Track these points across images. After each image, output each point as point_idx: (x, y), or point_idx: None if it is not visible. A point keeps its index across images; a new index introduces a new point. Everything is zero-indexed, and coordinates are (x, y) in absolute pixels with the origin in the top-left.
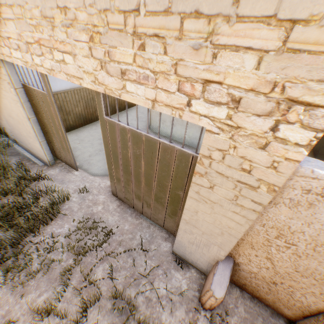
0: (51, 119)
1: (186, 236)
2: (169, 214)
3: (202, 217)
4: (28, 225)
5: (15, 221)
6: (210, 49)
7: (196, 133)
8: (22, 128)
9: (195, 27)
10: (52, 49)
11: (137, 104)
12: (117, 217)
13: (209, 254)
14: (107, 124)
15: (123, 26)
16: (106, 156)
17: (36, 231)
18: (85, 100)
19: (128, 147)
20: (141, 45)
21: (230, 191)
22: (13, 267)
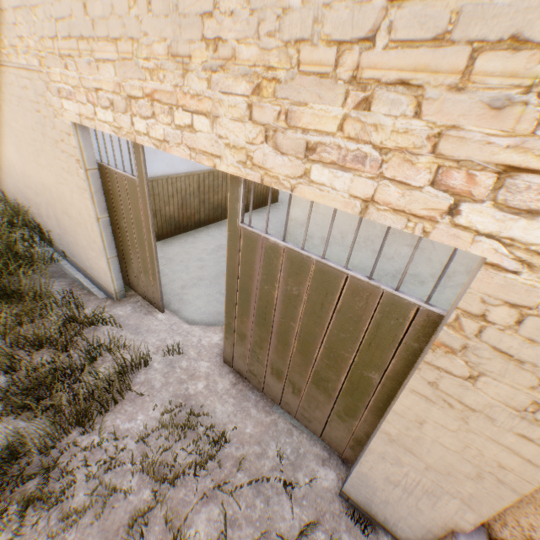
0: (135, 221)
1: (383, 466)
2: (340, 413)
3: (432, 434)
4: (75, 411)
5: (51, 400)
6: (532, 107)
7: (366, 261)
8: (81, 234)
9: (504, 66)
10: (173, 108)
11: (329, 204)
12: (231, 406)
13: (433, 512)
14: (242, 236)
15: (332, 67)
16: (226, 292)
17: (86, 423)
18: (181, 196)
19: (276, 280)
20: (364, 100)
21: (520, 391)
22: (39, 496)
